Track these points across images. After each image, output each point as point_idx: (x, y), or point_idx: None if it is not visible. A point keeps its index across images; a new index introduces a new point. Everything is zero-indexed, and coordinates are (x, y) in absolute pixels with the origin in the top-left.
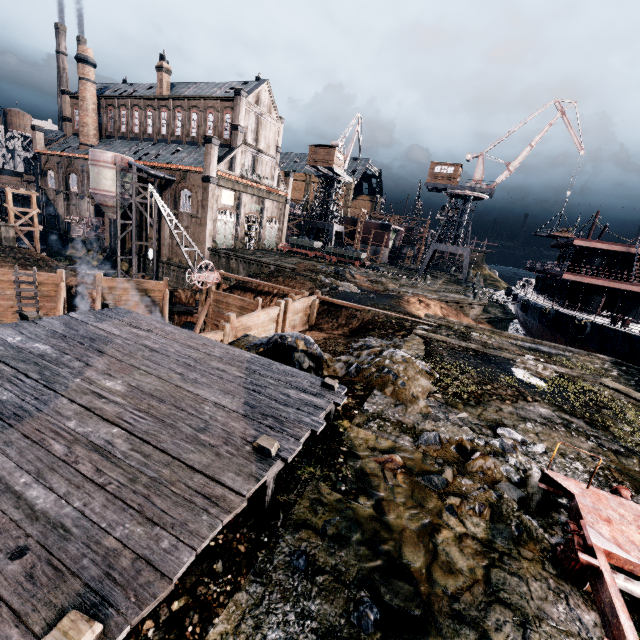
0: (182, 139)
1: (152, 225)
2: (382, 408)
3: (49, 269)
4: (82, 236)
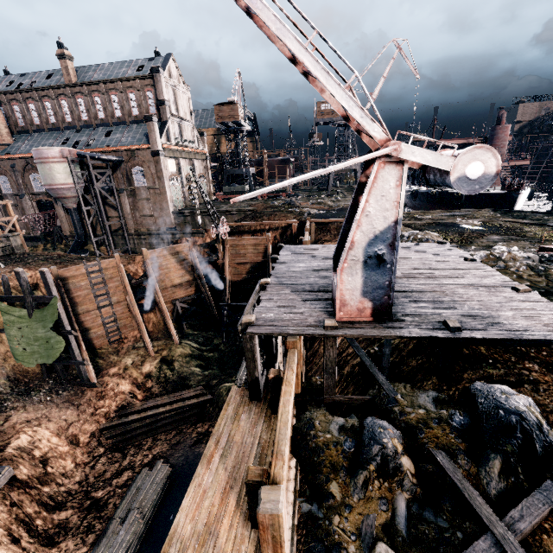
0: (107, 121)
1: (110, 205)
2: None
3: (79, 261)
4: (38, 232)
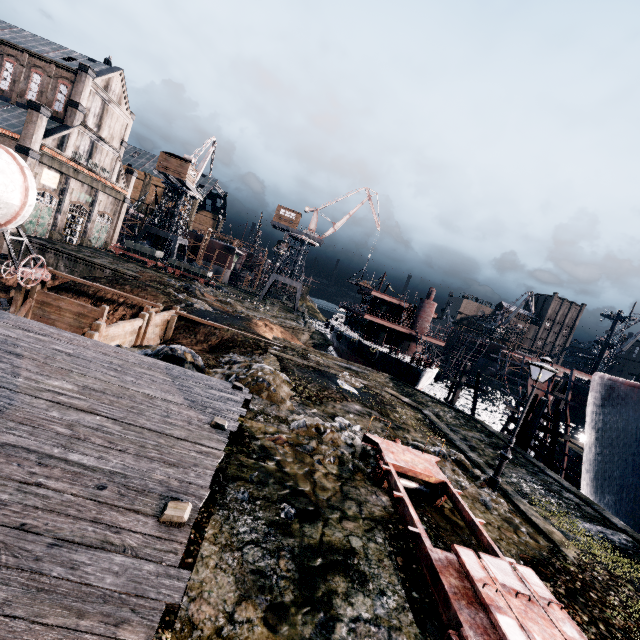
0: None
1: None
2: (263, 407)
3: None
4: None
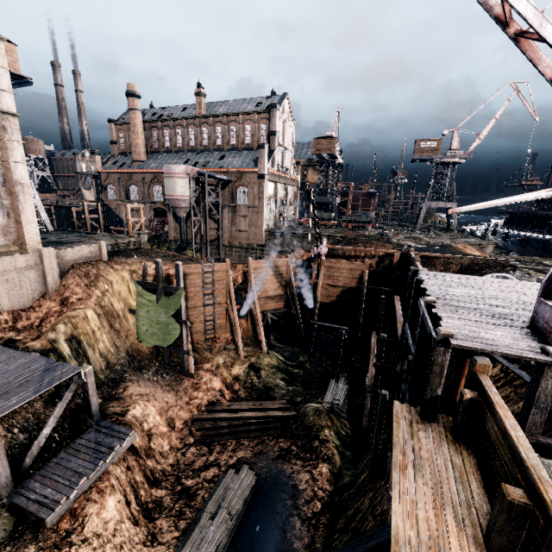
0: (223, 147)
1: (212, 218)
2: None
3: (191, 261)
4: (150, 234)
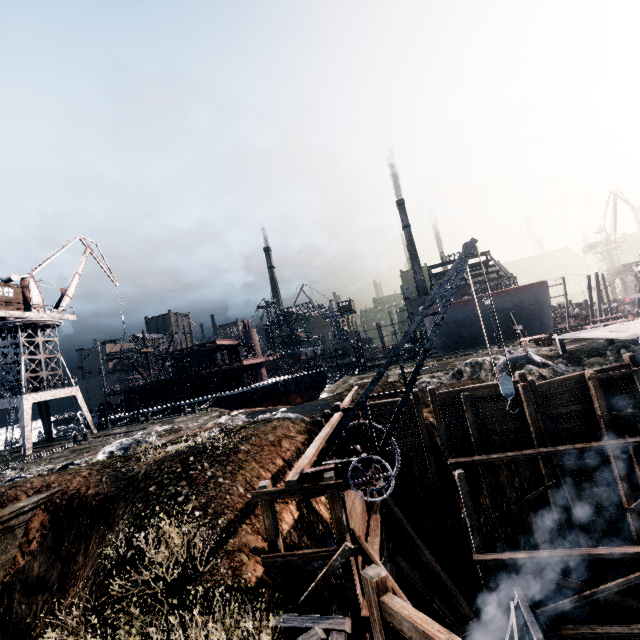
0: None
1: None
2: None
3: None
4: None
